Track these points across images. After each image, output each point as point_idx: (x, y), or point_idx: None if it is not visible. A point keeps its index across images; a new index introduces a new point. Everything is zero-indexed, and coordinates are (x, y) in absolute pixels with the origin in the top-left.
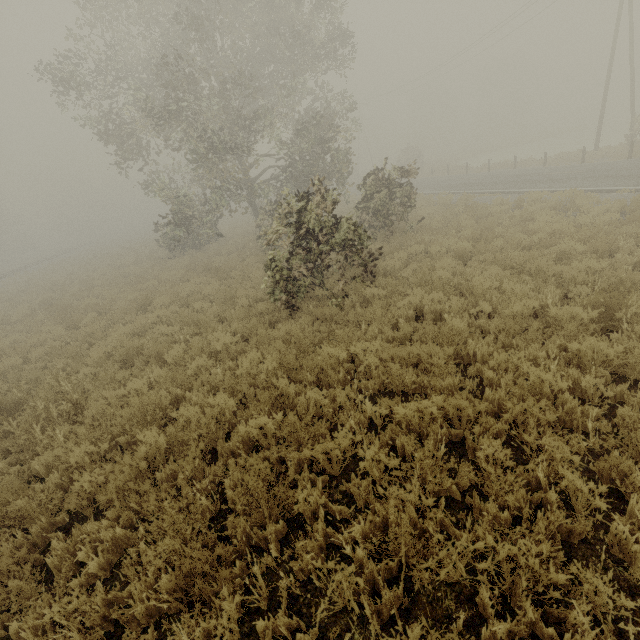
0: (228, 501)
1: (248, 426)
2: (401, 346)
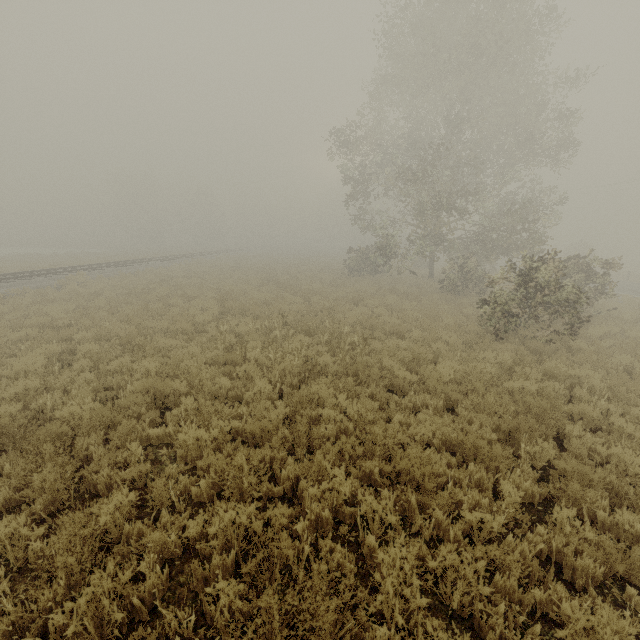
0: (503, 416)
1: (516, 382)
2: (627, 380)
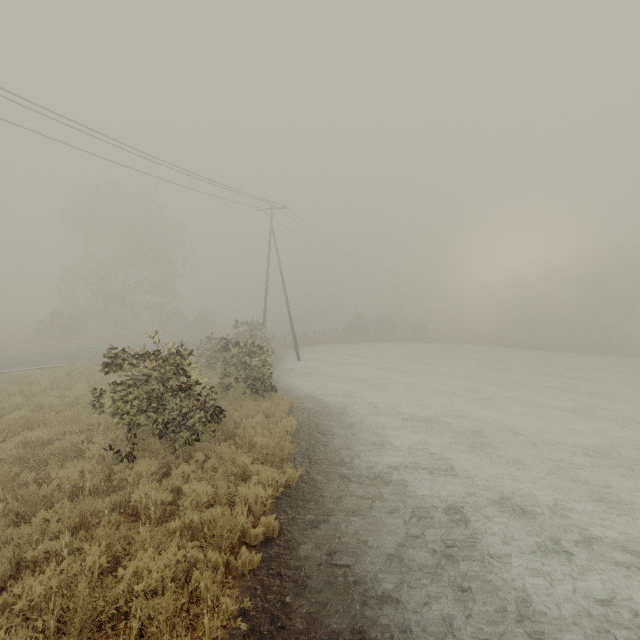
0: None
1: None
2: None
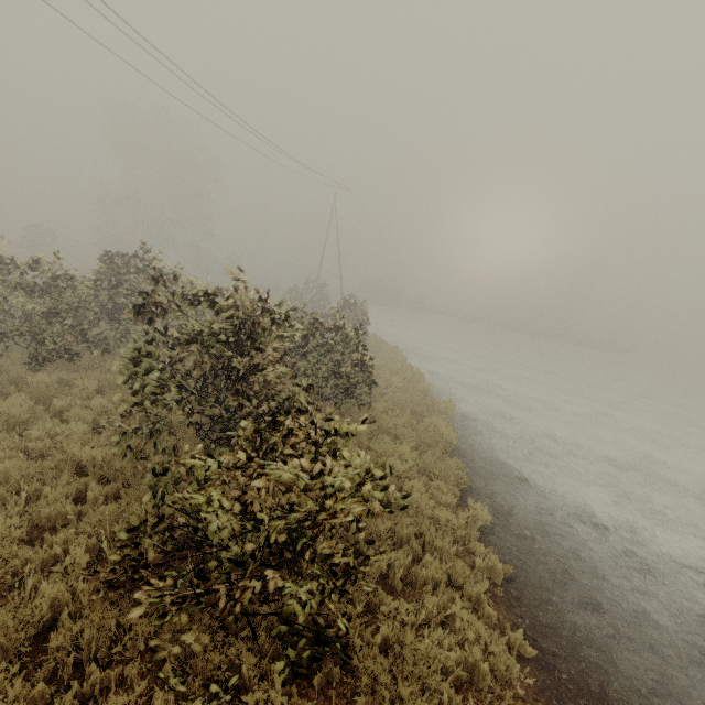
0: None
1: None
2: None
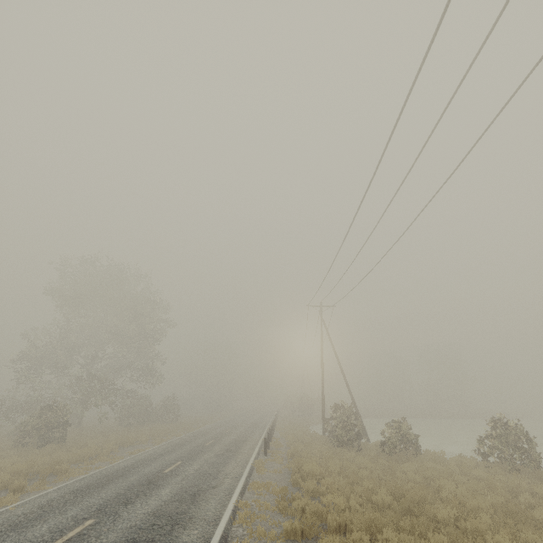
0: None
1: None
2: None
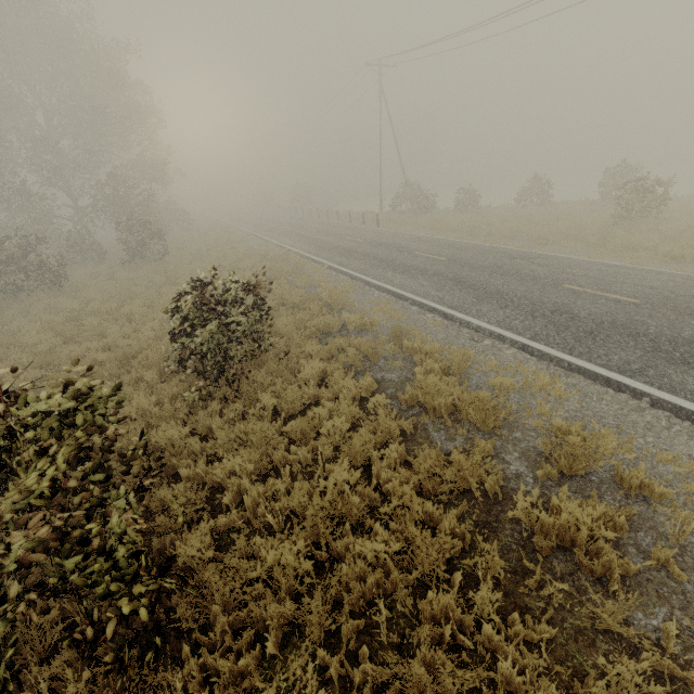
0: None
1: None
2: None
